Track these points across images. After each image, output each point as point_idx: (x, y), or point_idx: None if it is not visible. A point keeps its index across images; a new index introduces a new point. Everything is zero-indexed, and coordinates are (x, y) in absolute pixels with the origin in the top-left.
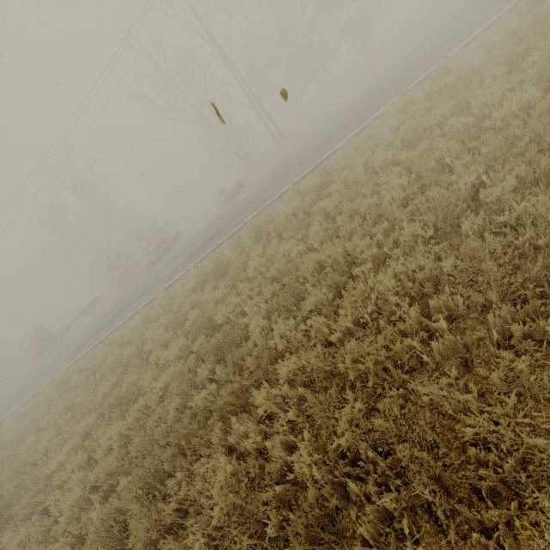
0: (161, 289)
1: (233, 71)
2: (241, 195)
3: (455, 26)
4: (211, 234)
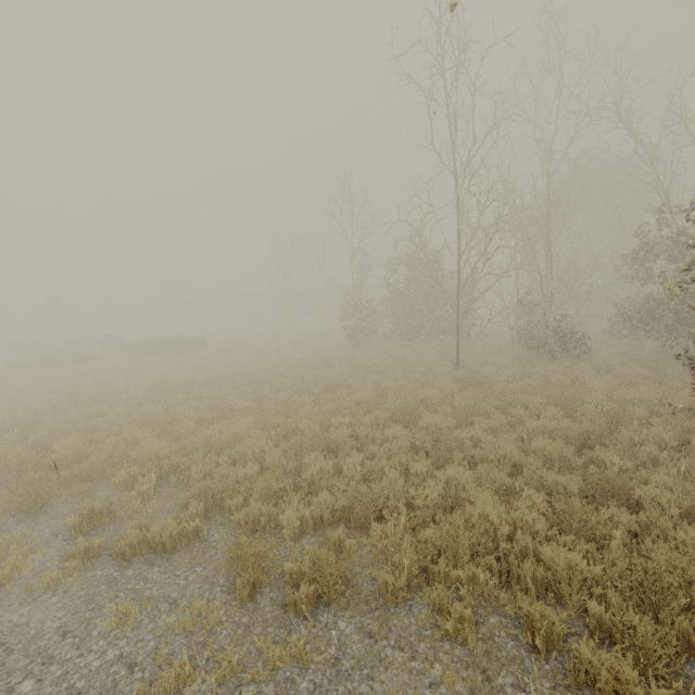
0: None
1: None
2: None
3: None
4: None
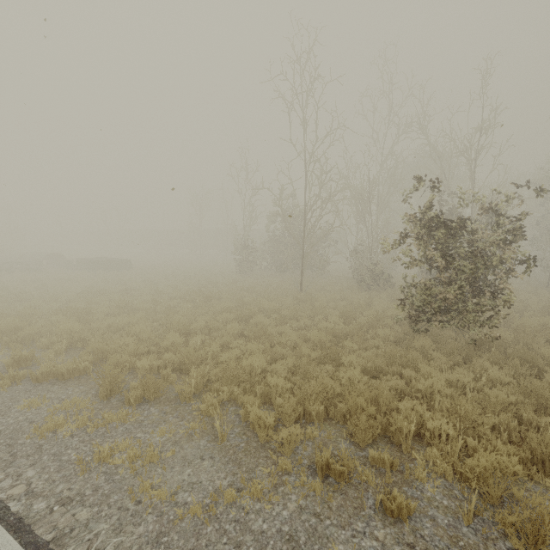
0: None
1: None
2: None
3: None
4: None
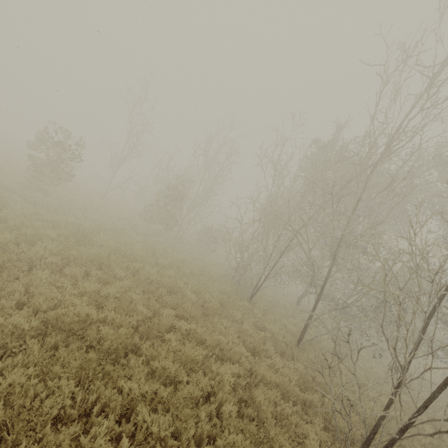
0: None
1: None
2: None
3: None
4: None
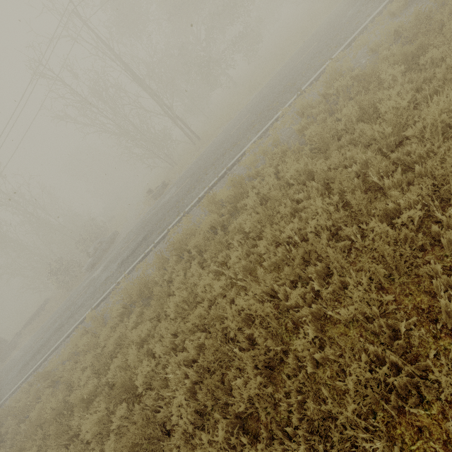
0: (96, 303)
1: (144, 86)
2: (165, 195)
3: (331, 31)
4: (140, 239)
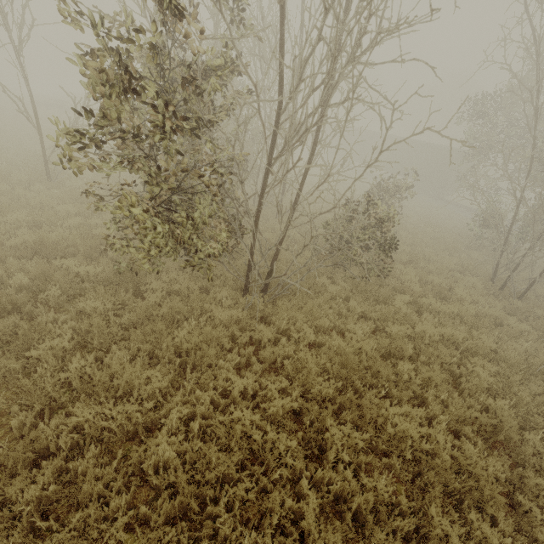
0: None
1: None
2: None
3: None
4: None
